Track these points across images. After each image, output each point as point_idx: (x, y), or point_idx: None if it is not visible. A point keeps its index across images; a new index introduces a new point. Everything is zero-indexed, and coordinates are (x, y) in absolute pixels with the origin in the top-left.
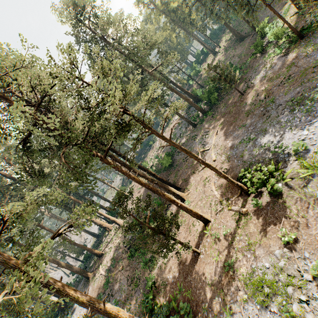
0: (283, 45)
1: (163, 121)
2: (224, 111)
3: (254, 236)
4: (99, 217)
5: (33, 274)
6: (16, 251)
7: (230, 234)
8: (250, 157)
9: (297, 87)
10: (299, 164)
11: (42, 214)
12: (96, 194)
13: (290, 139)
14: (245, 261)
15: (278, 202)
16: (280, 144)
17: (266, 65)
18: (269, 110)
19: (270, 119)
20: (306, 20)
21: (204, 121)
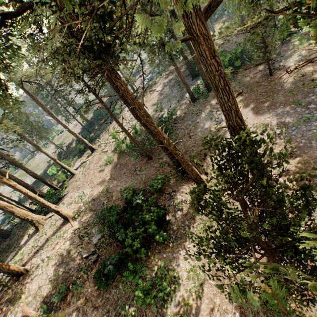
0: None
1: None
2: (240, 89)
3: None
4: (11, 203)
5: None
6: None
7: None
8: None
9: None
10: None
11: None
12: (18, 163)
13: None
14: None
15: None
16: None
17: (299, 51)
18: None
19: None
20: None
21: (209, 97)
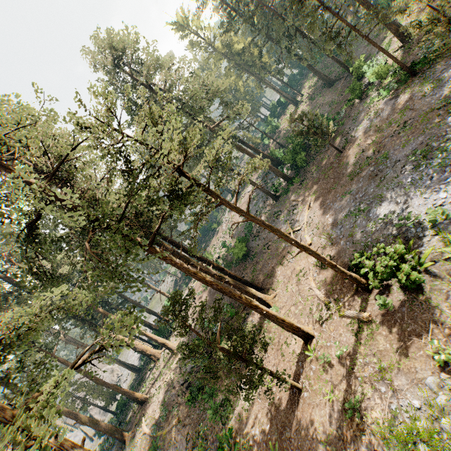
0: (390, 86)
1: (236, 188)
2: (317, 176)
3: (387, 355)
4: (140, 340)
5: (36, 433)
6: (11, 396)
7: (348, 355)
8: (364, 236)
9: (419, 135)
10: (442, 240)
11: (55, 337)
12: (136, 303)
13: (421, 206)
14: (378, 398)
15: (418, 299)
16: (408, 213)
17: (369, 112)
18: (383, 169)
19: (386, 181)
20: (417, 52)
21: (289, 192)
